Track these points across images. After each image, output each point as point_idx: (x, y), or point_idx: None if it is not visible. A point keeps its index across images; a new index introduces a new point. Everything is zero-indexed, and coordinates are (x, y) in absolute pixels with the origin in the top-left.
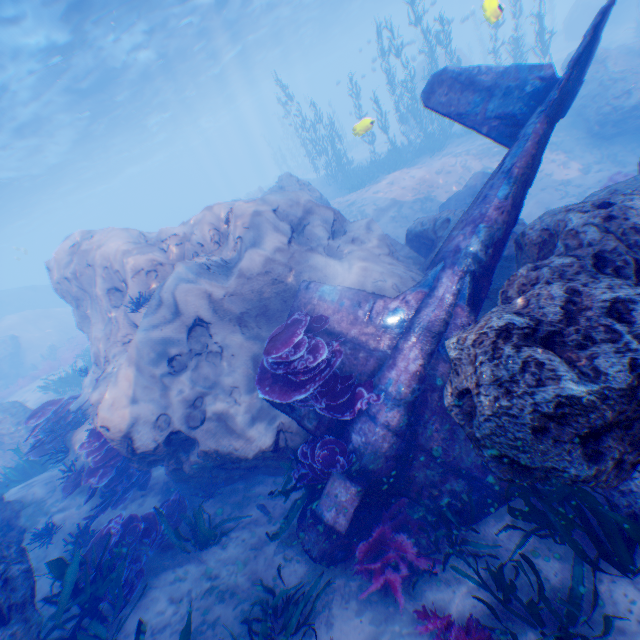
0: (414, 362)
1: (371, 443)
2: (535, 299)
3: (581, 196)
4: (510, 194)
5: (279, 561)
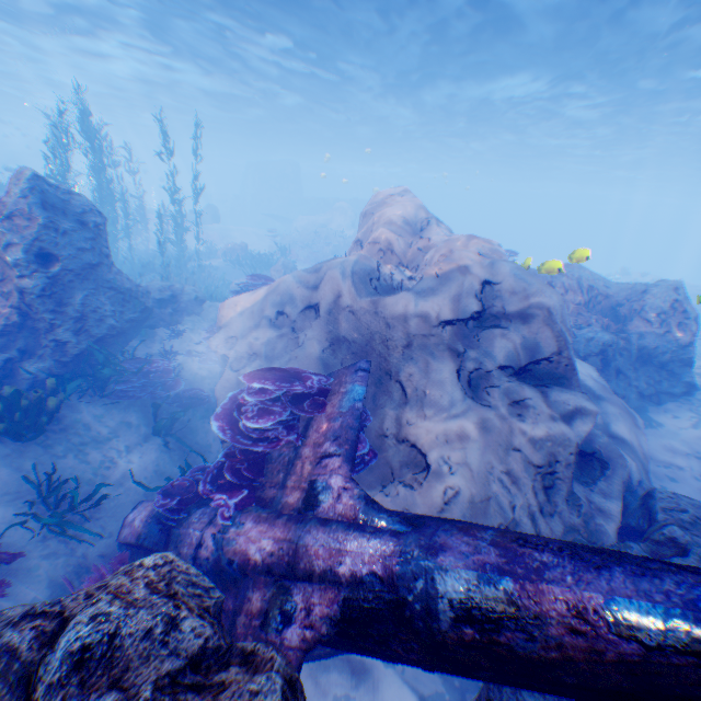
0: (258, 548)
1: (188, 534)
2: (112, 700)
3: None
4: (656, 650)
5: (136, 497)
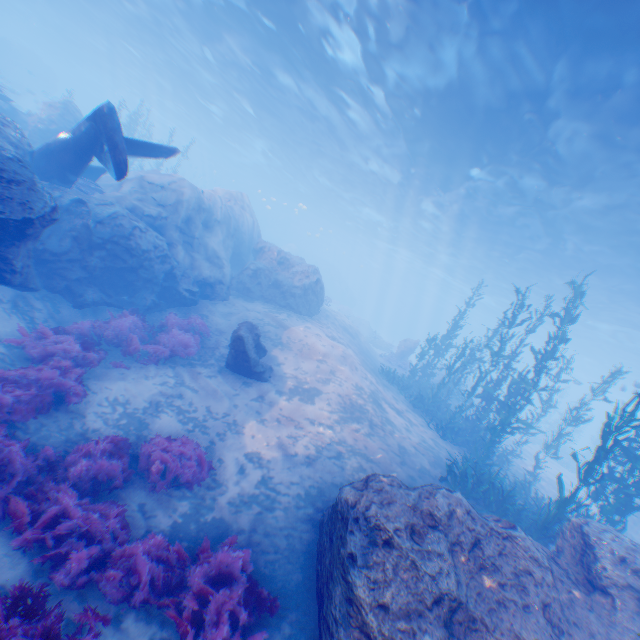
0: None
1: None
2: None
3: (196, 424)
4: (53, 141)
5: None
